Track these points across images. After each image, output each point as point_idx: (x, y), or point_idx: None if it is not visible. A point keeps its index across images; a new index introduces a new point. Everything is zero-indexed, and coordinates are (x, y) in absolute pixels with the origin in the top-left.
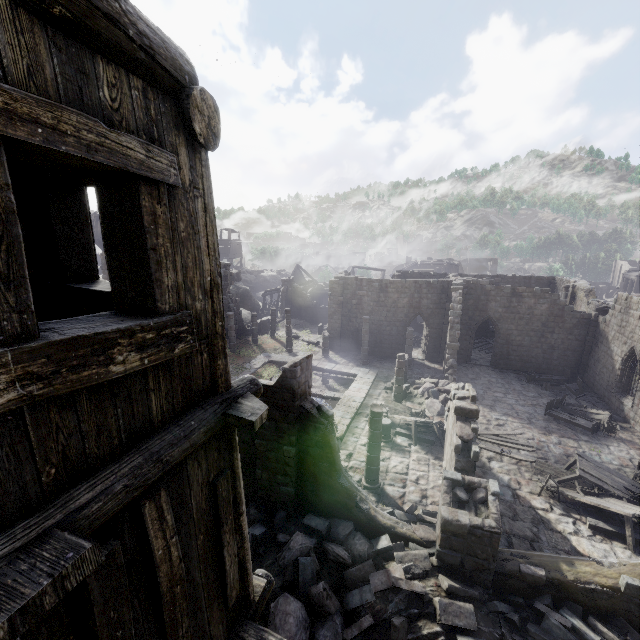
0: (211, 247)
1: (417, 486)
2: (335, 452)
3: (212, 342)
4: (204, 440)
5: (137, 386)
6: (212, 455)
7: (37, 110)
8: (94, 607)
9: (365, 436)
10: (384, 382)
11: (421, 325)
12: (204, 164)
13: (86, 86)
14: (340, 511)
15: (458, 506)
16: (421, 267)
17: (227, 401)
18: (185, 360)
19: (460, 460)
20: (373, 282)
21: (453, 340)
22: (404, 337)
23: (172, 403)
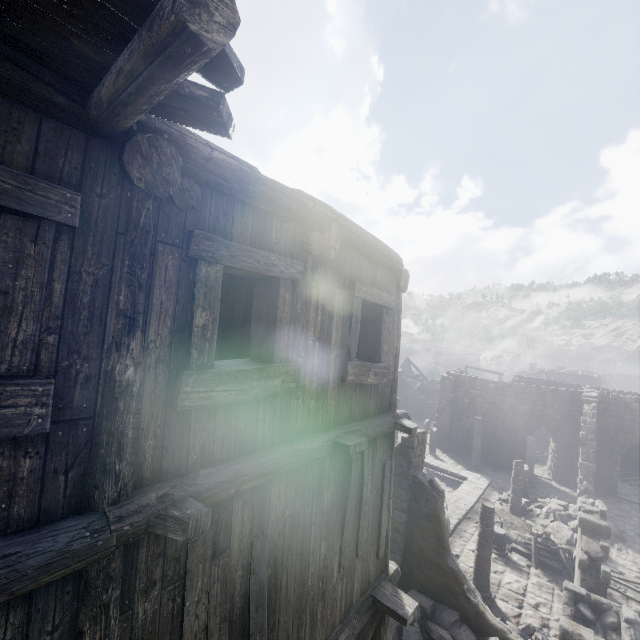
0: (398, 336)
1: (536, 612)
2: (444, 529)
3: (392, 383)
4: (386, 432)
5: (368, 392)
6: (385, 446)
7: (370, 290)
8: (351, 478)
9: (474, 542)
10: (498, 493)
11: (548, 440)
12: (400, 298)
13: (375, 278)
14: (445, 596)
15: (582, 624)
16: (548, 376)
17: (395, 417)
18: (382, 388)
19: (586, 579)
20: (488, 383)
21: (587, 459)
22: (524, 448)
23: (375, 407)
